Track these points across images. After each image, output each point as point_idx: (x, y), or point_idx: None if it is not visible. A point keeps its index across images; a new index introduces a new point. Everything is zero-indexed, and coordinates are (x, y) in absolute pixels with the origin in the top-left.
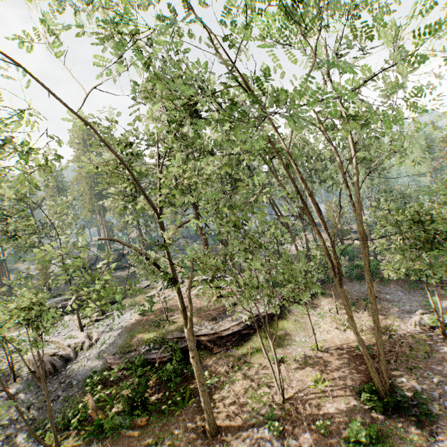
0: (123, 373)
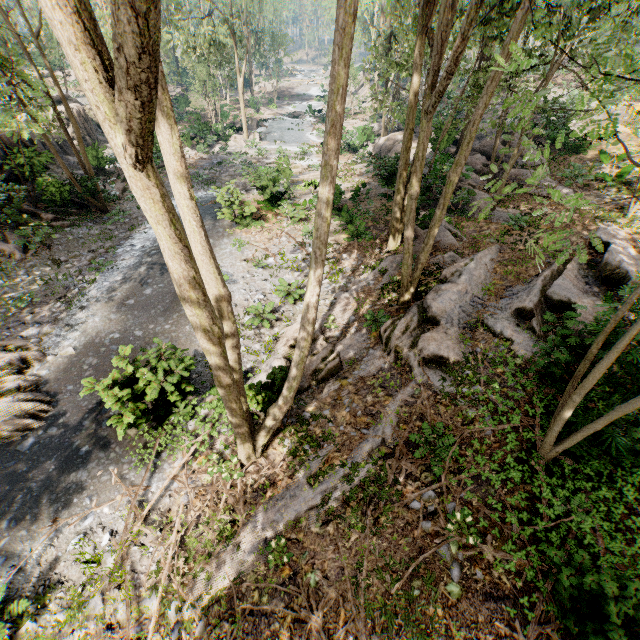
0: None
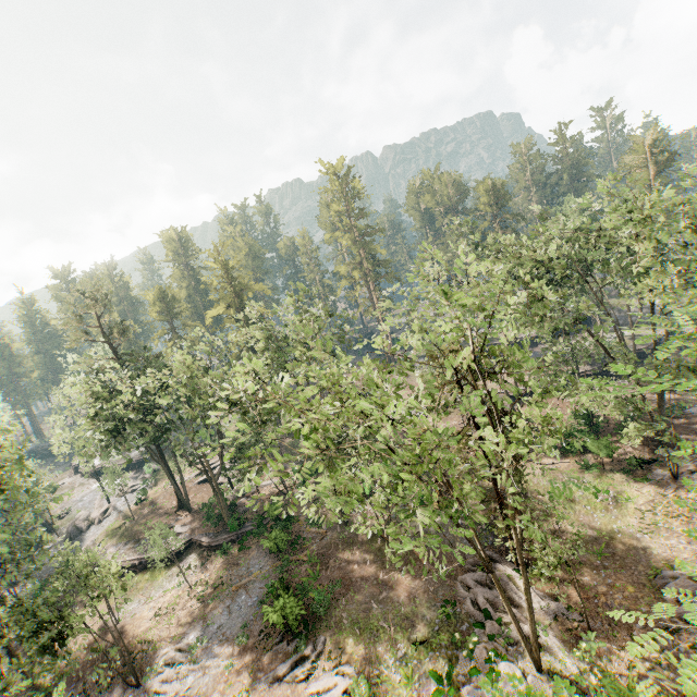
0: None
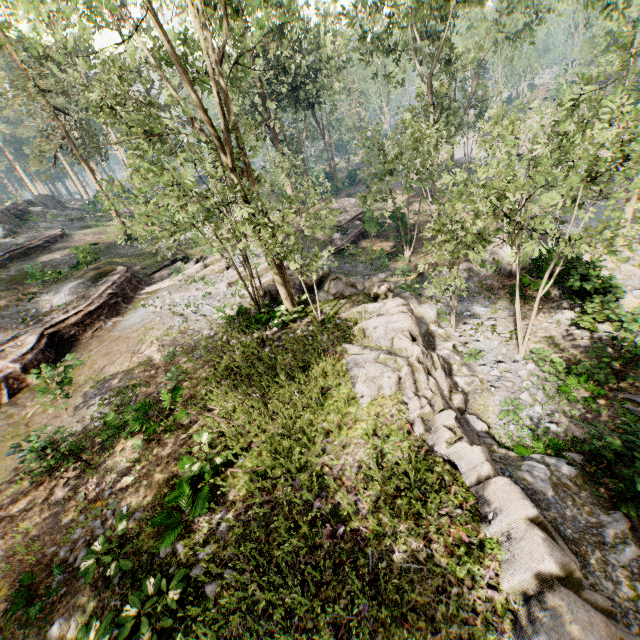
0: (352, 248)
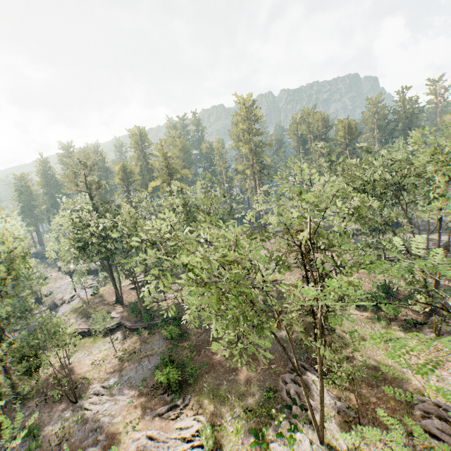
0: None
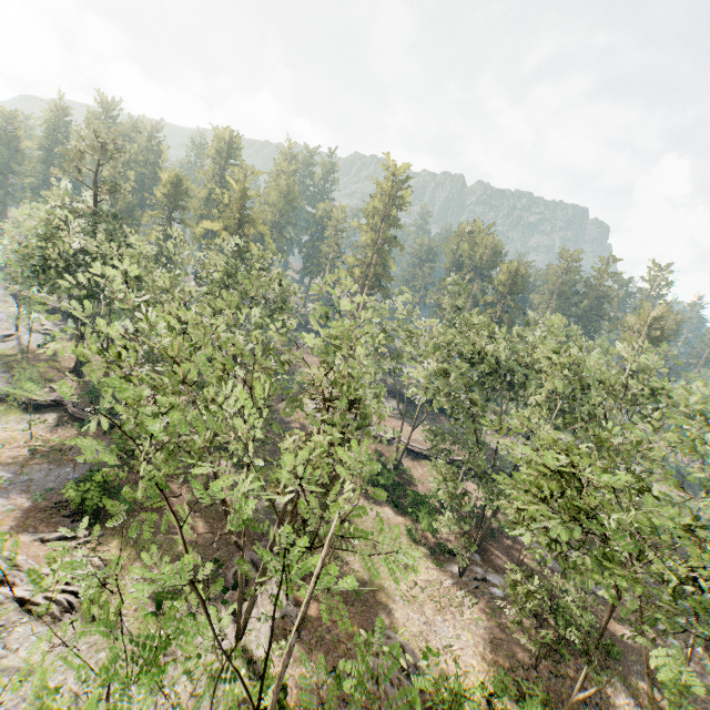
0: None
